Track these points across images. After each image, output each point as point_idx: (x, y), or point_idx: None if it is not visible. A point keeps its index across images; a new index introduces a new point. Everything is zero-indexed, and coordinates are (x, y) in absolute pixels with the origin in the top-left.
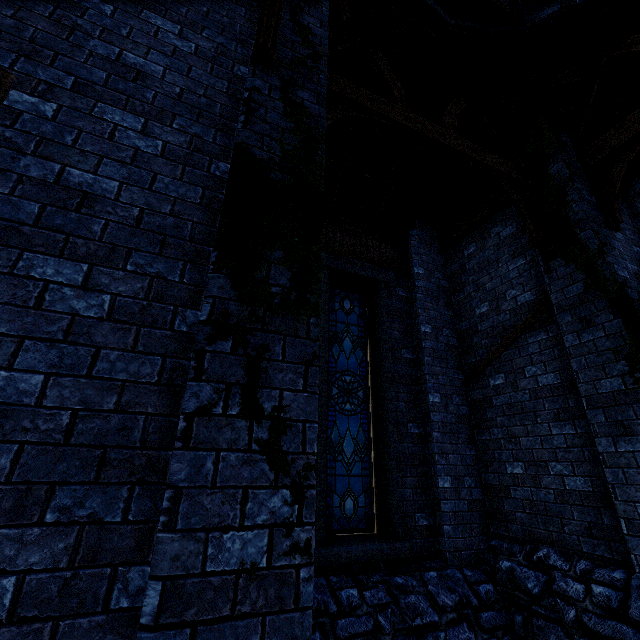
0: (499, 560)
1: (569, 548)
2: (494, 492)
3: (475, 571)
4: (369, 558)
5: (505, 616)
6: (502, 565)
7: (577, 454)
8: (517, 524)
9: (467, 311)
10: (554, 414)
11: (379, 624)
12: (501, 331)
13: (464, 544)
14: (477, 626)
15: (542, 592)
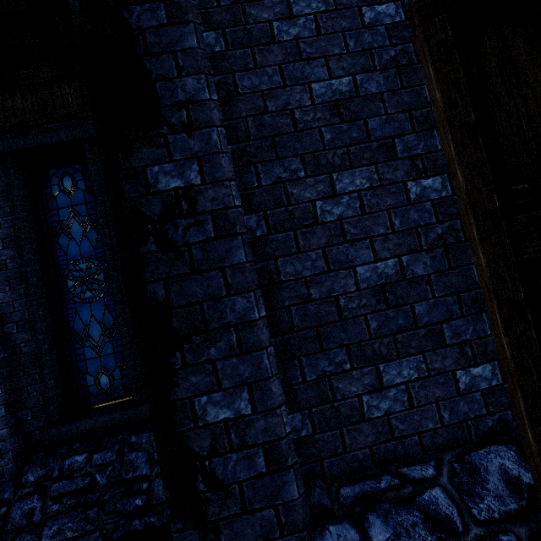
0: None
1: None
2: None
3: None
4: (101, 428)
5: None
6: None
7: None
8: None
9: None
10: None
11: (96, 480)
12: None
13: None
14: None
15: None
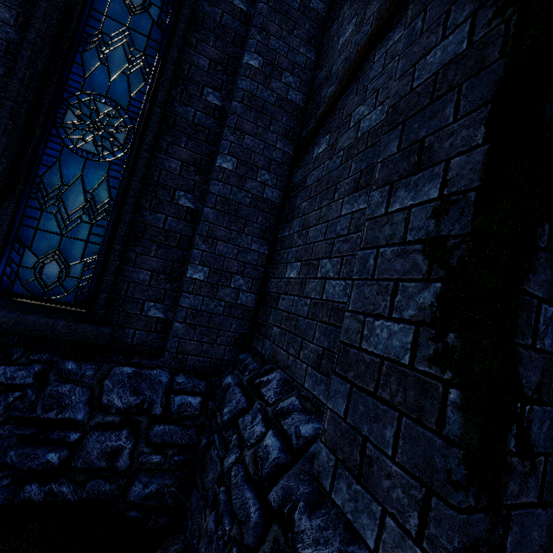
0: (228, 375)
1: (294, 379)
2: (269, 301)
3: (194, 380)
4: (24, 330)
5: (191, 435)
6: (225, 381)
7: (354, 243)
8: (270, 341)
9: (332, 48)
10: (355, 181)
11: None
12: (352, 60)
13: (197, 349)
14: (145, 437)
15: (230, 422)
